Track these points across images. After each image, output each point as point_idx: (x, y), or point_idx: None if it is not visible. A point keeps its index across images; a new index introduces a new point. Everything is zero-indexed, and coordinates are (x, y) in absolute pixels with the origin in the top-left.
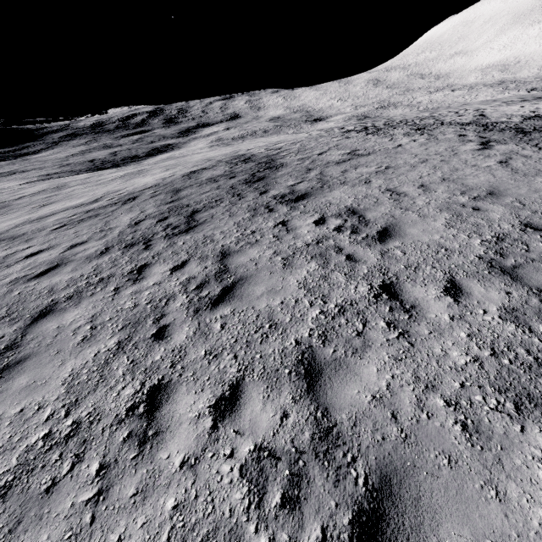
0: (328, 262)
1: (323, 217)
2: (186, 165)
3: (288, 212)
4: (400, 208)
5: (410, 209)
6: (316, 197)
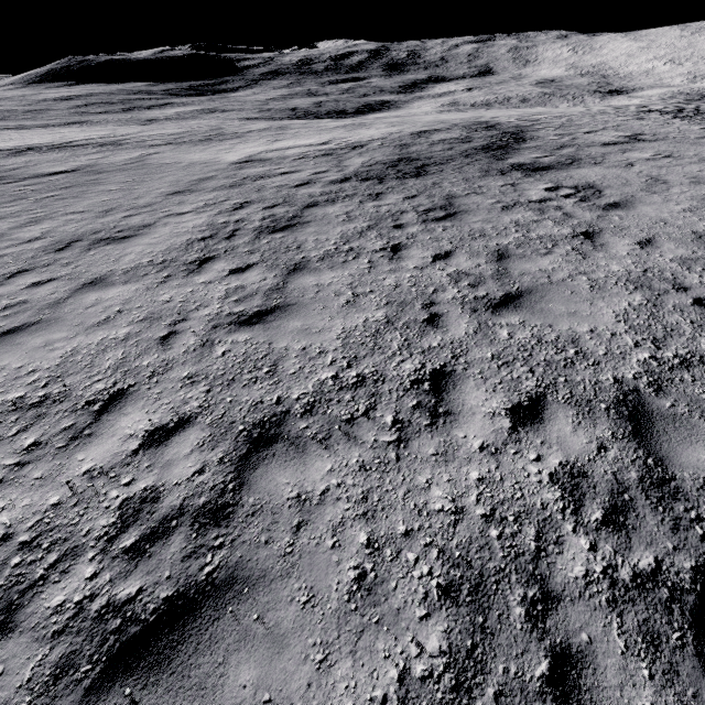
0: (543, 213)
1: (556, 186)
2: (415, 124)
3: (521, 177)
4: (647, 191)
5: (657, 193)
6: (558, 171)
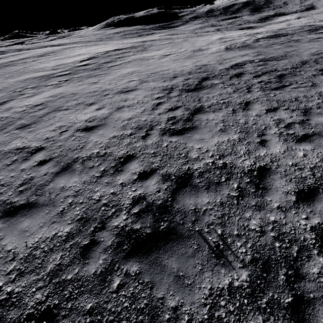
0: None
1: None
2: (277, 27)
3: (322, 34)
4: None
5: None
6: None
